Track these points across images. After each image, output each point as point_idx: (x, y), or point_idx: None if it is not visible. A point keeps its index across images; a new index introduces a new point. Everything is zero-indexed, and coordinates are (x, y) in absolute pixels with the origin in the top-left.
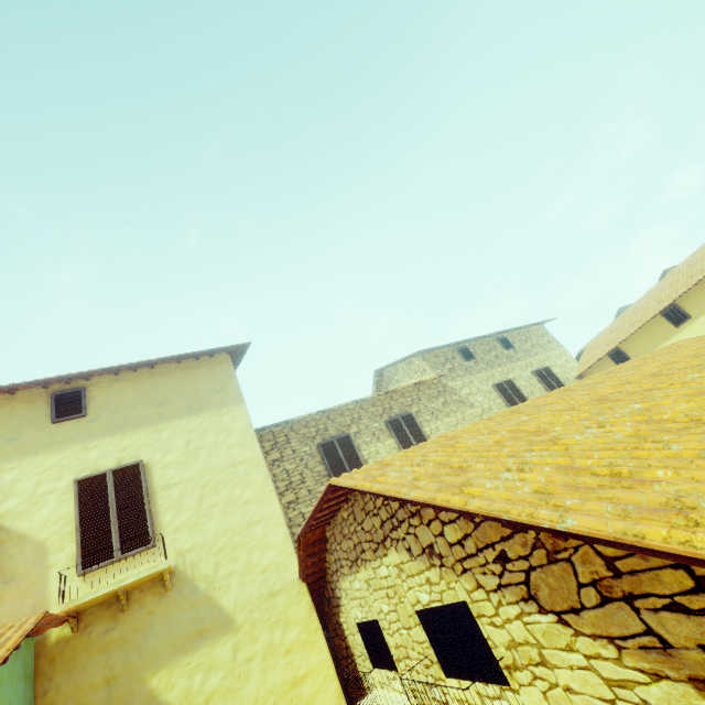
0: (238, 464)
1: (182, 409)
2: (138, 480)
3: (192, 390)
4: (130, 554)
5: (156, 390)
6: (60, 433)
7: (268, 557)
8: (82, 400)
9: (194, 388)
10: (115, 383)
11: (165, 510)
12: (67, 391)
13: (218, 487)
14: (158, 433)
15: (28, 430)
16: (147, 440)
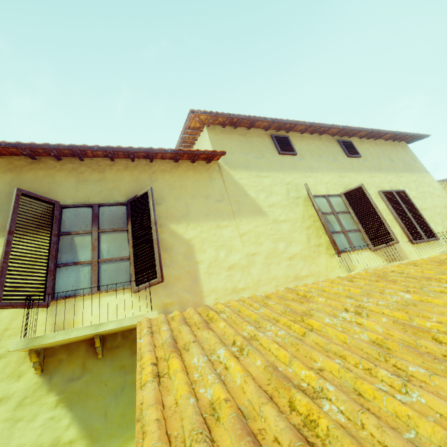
0: None
1: (402, 167)
2: (408, 201)
3: (400, 158)
4: (430, 239)
5: (383, 153)
6: (353, 163)
7: None
8: (354, 147)
9: (401, 157)
10: (361, 143)
11: (428, 222)
12: (345, 140)
13: (446, 217)
14: (399, 177)
15: (338, 157)
16: (396, 180)
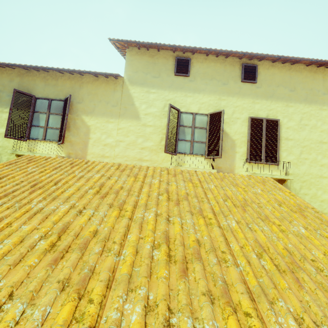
0: (323, 143)
1: (302, 97)
2: (275, 129)
3: (309, 87)
4: (268, 163)
5: (291, 80)
6: (243, 88)
7: (325, 196)
8: (255, 73)
9: (311, 86)
10: (271, 68)
11: (284, 150)
12: (249, 65)
13: (310, 150)
14: (287, 107)
15: (230, 81)
16: (281, 109)
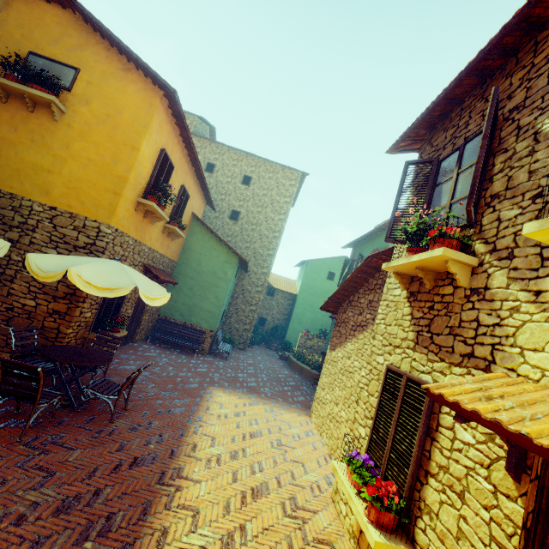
0: None
1: None
2: None
3: None
4: None
5: None
6: None
7: None
8: None
9: None
10: None
11: None
12: None
13: None
14: None
15: None
16: None
